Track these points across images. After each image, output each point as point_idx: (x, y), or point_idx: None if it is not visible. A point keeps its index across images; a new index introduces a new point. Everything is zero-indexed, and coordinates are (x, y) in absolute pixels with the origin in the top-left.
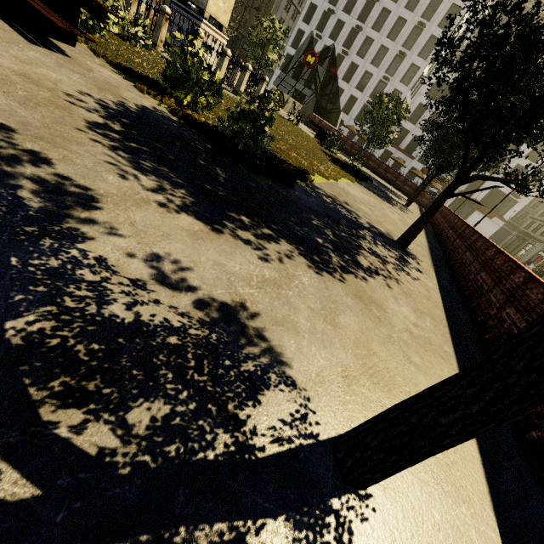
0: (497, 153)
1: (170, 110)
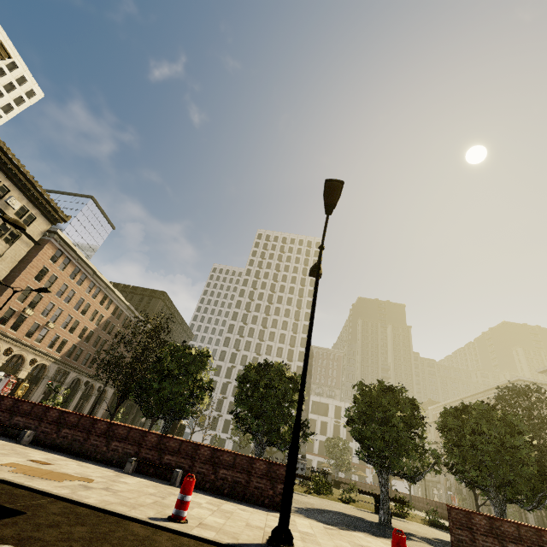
0: None
1: (422, 523)
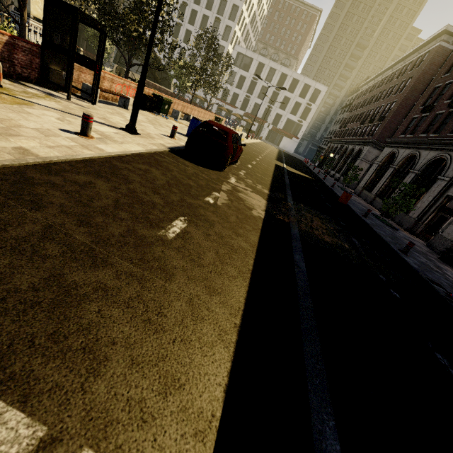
0: (134, 53)
1: None
